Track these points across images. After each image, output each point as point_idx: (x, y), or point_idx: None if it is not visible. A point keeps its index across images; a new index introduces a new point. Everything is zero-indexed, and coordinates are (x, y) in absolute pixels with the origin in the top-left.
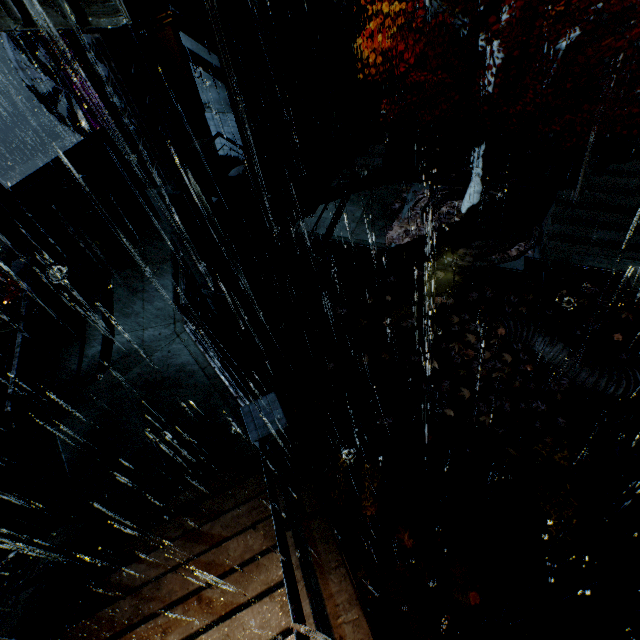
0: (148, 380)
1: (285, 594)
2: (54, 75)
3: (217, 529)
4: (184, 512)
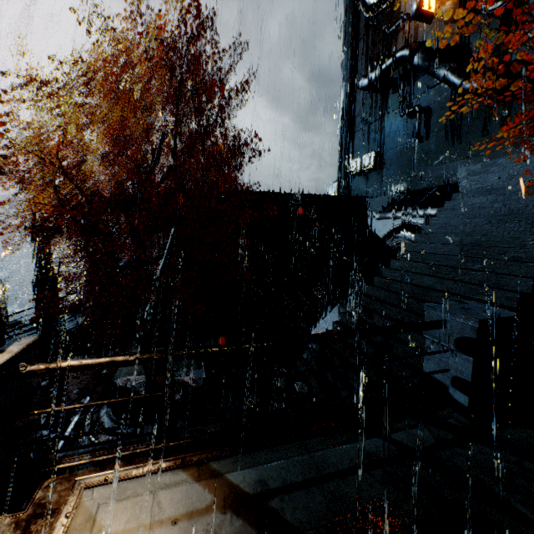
0: None
1: None
2: None
3: None
4: None
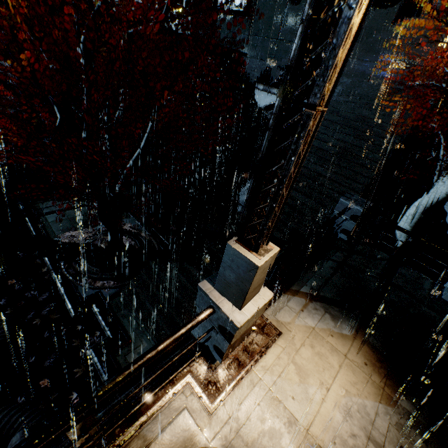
0: None
1: None
2: None
3: None
4: None
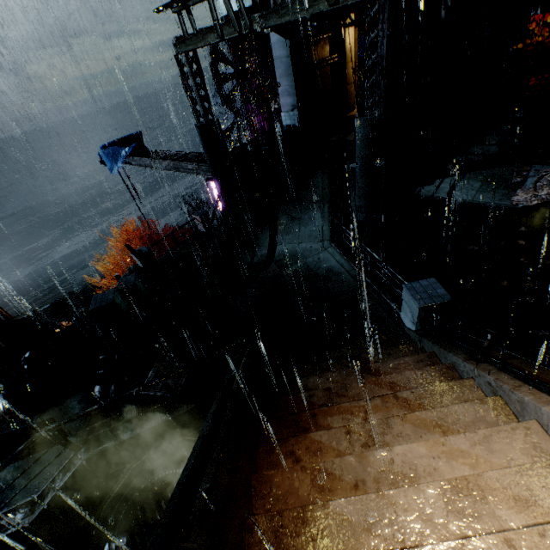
0: (303, 274)
1: (496, 402)
2: (235, 110)
3: (386, 368)
4: (347, 357)
